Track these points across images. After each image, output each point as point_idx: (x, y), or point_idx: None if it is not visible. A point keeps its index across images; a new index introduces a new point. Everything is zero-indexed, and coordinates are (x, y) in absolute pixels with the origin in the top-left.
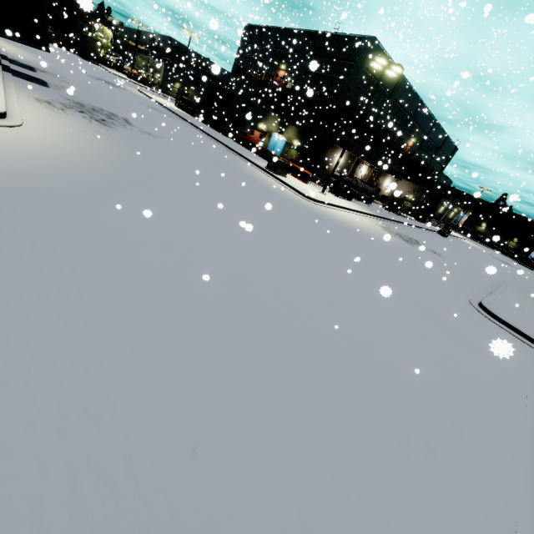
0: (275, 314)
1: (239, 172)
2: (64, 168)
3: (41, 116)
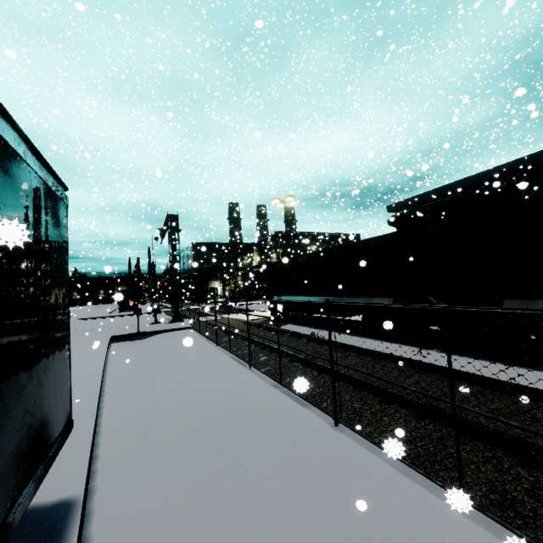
0: None
1: None
2: None
3: None
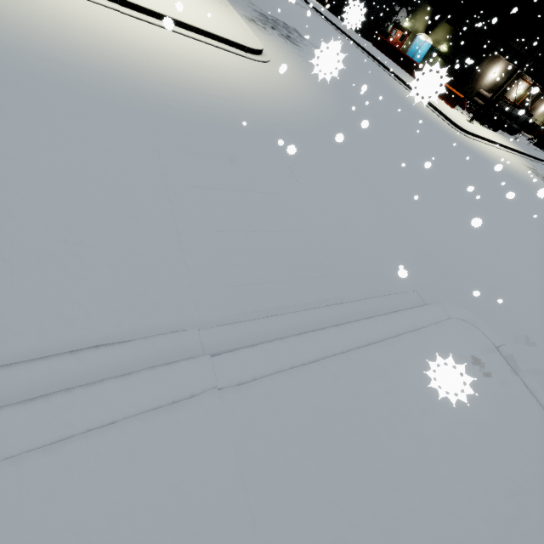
0: (472, 230)
1: (396, 95)
2: (318, 104)
3: (266, 43)
